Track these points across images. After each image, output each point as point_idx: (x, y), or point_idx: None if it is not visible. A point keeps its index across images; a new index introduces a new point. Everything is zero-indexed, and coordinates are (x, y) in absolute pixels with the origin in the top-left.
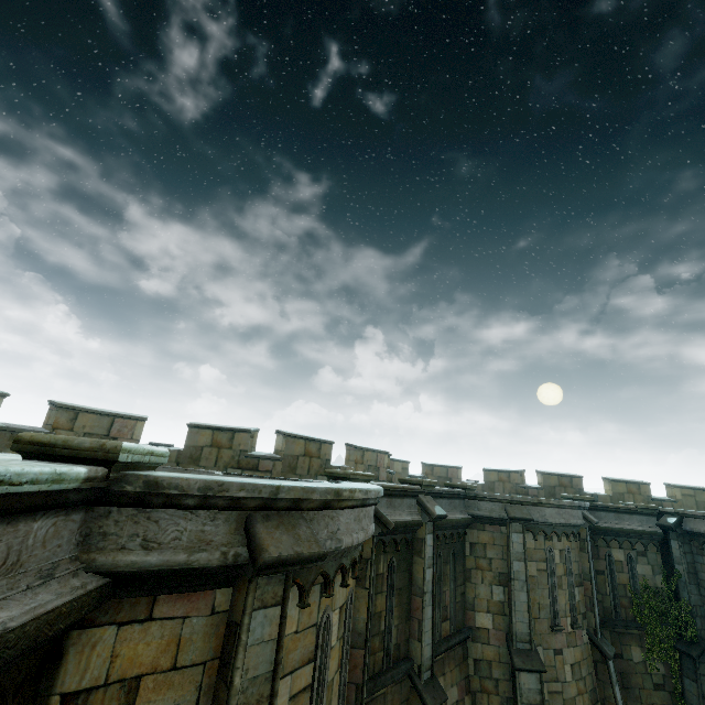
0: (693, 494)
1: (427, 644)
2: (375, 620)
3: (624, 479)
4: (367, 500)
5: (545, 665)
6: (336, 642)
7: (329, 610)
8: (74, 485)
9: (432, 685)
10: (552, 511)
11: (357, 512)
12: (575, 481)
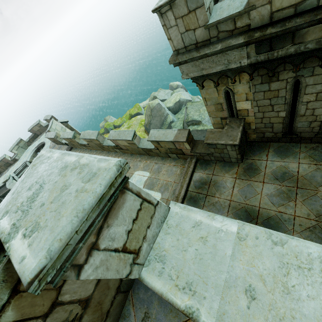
0: (90, 141)
1: None
2: None
3: (64, 137)
4: None
5: None
6: None
7: None
8: None
9: None
10: None
11: None
12: (55, 139)
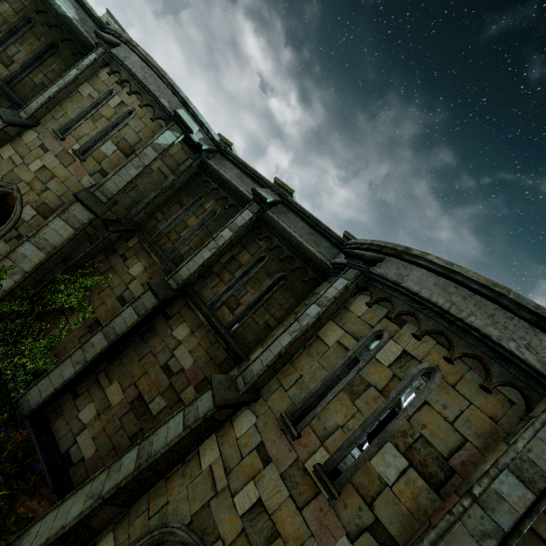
0: None
1: (188, 269)
2: (182, 225)
3: None
4: (150, 63)
5: (238, 440)
6: (113, 108)
7: (115, 90)
8: (95, 15)
9: (166, 287)
10: (428, 278)
11: (144, 66)
12: None
